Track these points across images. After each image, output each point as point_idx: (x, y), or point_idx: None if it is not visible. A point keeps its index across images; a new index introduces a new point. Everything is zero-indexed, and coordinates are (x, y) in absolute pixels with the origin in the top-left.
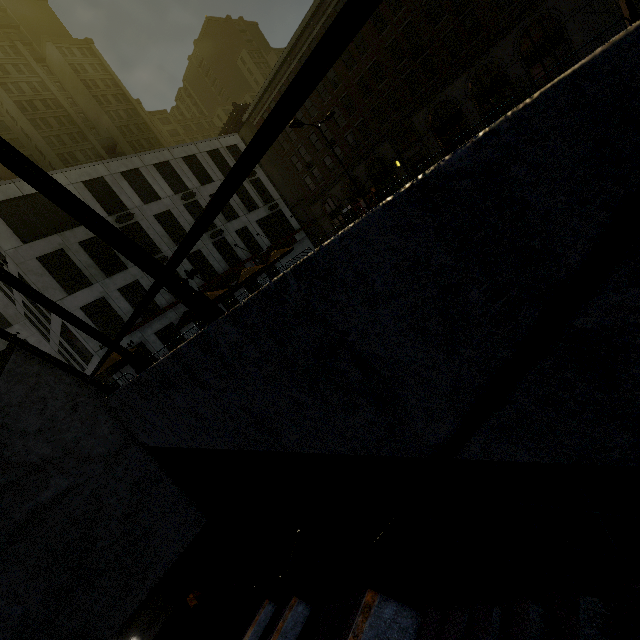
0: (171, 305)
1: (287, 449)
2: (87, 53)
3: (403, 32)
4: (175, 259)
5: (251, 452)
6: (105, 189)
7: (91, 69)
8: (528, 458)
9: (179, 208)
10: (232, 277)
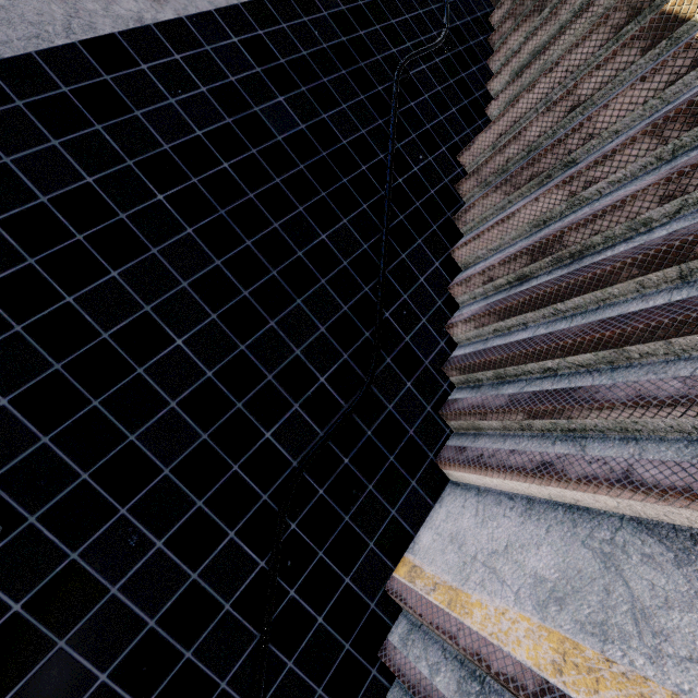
0: None
1: None
2: None
3: None
4: None
5: None
6: None
7: None
8: None
9: None
10: None
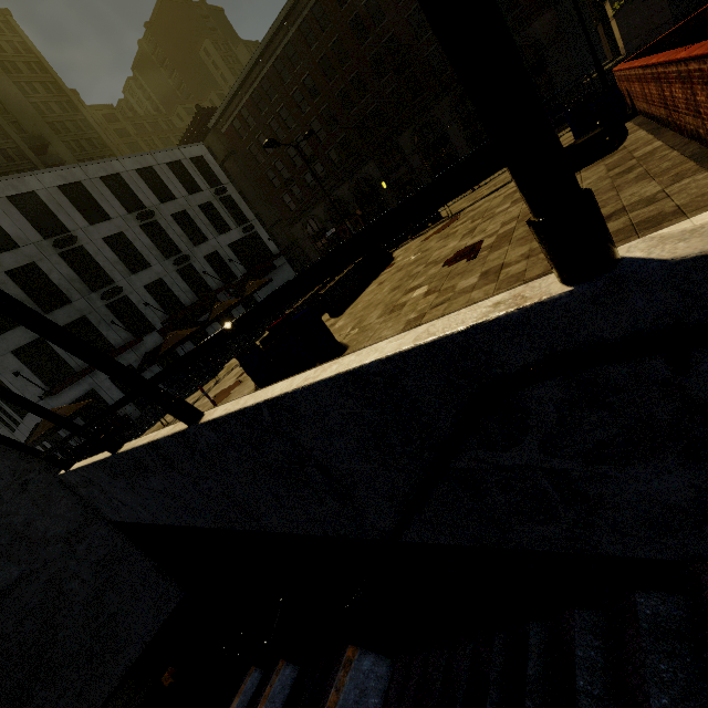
0: (129, 345)
1: (267, 529)
2: (3, 27)
3: (386, 45)
4: (157, 381)
5: (232, 530)
6: (38, 206)
7: (9, 48)
8: (446, 541)
9: (134, 230)
10: (202, 310)
